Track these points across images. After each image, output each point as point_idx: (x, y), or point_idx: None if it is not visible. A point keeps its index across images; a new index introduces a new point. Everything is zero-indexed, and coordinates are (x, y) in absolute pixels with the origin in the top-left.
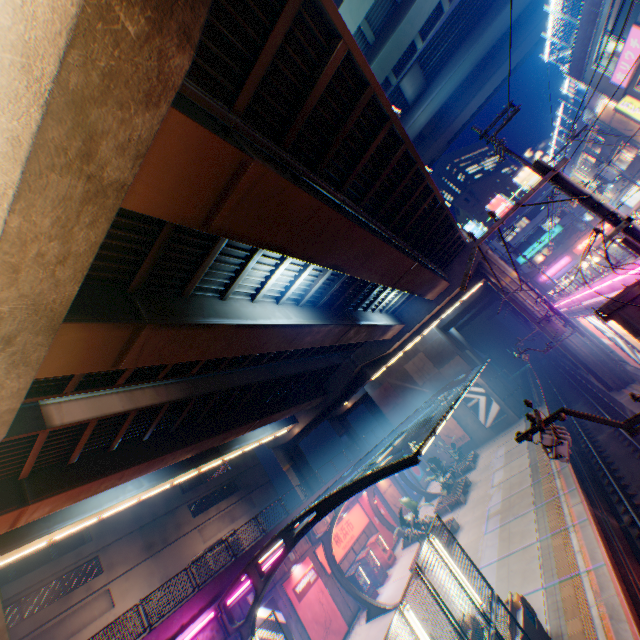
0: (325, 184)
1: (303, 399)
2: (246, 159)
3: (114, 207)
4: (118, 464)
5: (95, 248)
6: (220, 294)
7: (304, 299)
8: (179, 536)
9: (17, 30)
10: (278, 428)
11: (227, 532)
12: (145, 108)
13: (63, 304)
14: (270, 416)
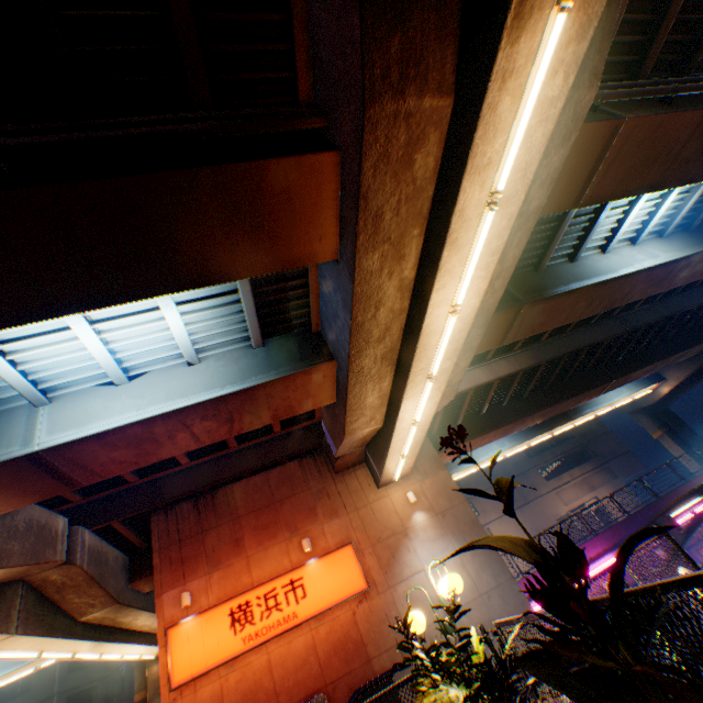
0: (701, 79)
1: (670, 350)
2: (616, 124)
3: (530, 227)
4: (489, 425)
5: (515, 260)
6: (567, 258)
7: (668, 227)
8: (535, 496)
9: (523, 160)
10: (635, 389)
11: (587, 499)
12: (559, 148)
13: (492, 305)
14: (626, 375)
